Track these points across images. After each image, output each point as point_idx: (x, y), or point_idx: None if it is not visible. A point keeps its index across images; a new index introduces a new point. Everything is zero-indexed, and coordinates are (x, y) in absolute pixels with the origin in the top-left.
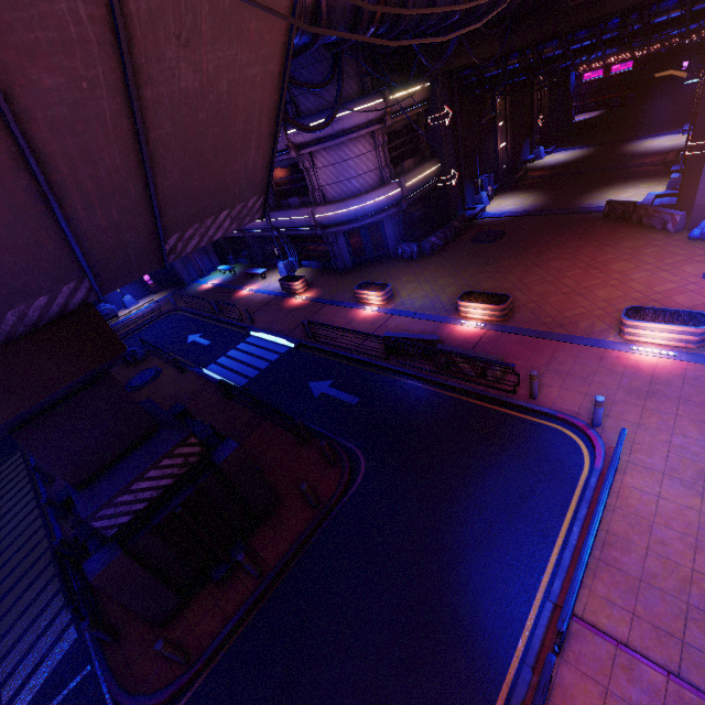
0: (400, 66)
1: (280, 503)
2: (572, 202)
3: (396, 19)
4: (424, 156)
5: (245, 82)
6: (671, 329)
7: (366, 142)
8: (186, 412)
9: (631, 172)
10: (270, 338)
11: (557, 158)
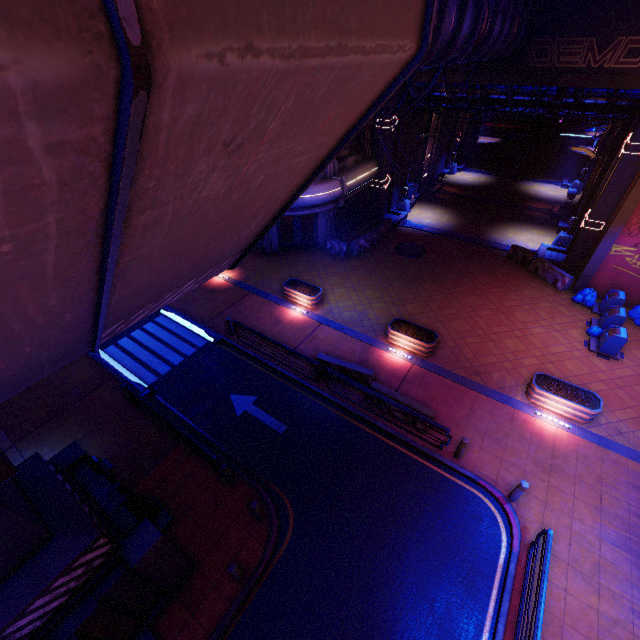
0: None
1: (196, 570)
2: (480, 231)
3: None
4: (365, 156)
5: (284, 170)
6: (571, 405)
7: None
8: (85, 457)
9: (526, 214)
10: (185, 324)
11: (467, 178)
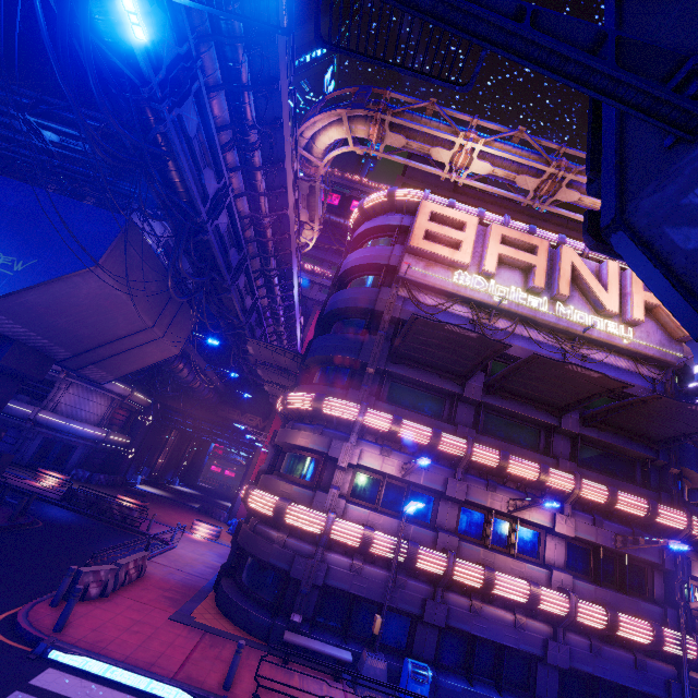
0: (144, 385)
1: None
2: (186, 502)
3: (175, 372)
4: (125, 431)
5: (153, 357)
6: (210, 528)
7: (107, 400)
8: None
9: (216, 506)
10: None
11: (185, 489)
